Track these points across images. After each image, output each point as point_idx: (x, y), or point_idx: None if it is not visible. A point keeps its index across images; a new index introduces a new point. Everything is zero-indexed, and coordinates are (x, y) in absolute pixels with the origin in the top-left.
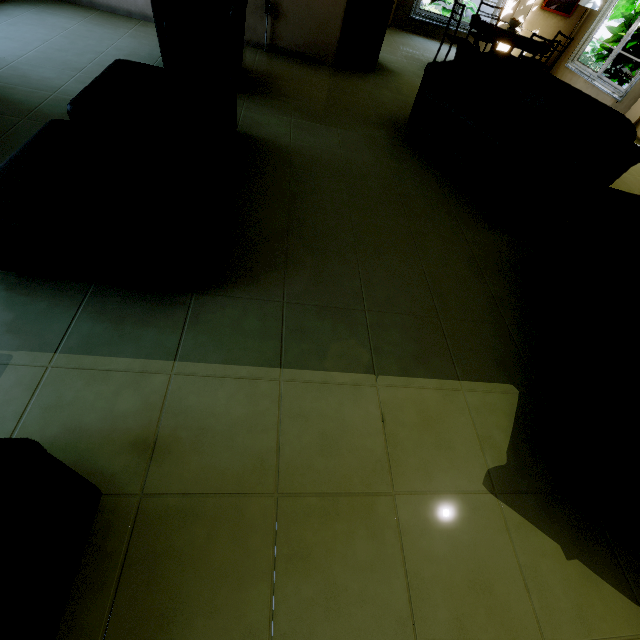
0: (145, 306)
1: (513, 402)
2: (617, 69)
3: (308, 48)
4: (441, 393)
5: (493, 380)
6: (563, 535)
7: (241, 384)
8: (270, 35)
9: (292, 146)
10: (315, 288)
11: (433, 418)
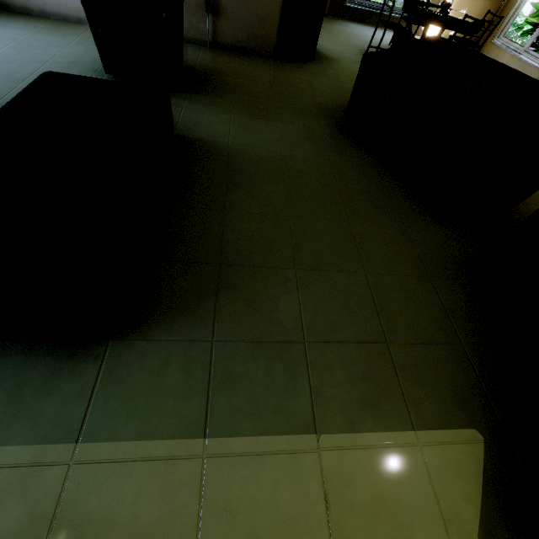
0: (50, 365)
1: (479, 455)
2: None
3: (249, 42)
4: (394, 452)
5: (453, 425)
6: None
7: (155, 469)
8: (212, 32)
9: (230, 146)
10: (249, 318)
11: (387, 493)
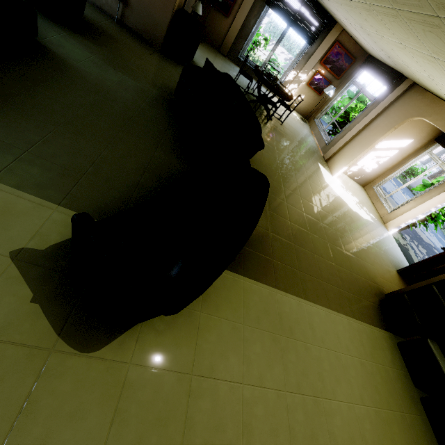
0: None
1: None
2: (336, 131)
3: (145, 33)
4: (35, 205)
5: None
6: (43, 291)
7: None
8: (121, 14)
9: (75, 66)
10: None
11: (12, 213)
